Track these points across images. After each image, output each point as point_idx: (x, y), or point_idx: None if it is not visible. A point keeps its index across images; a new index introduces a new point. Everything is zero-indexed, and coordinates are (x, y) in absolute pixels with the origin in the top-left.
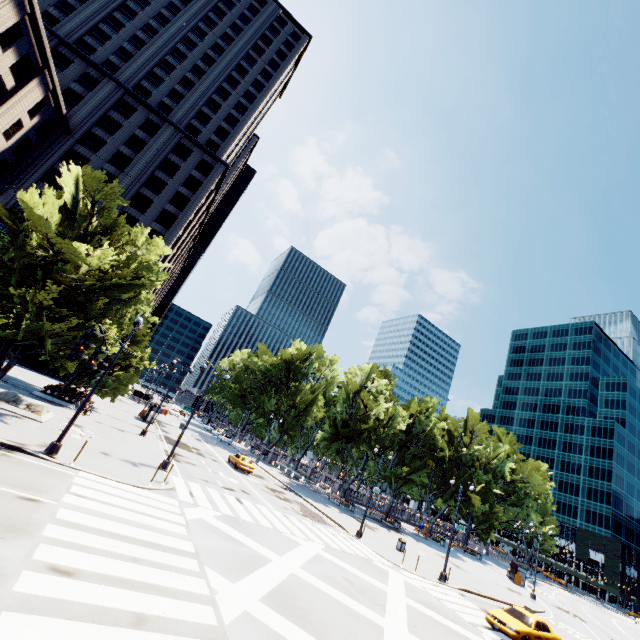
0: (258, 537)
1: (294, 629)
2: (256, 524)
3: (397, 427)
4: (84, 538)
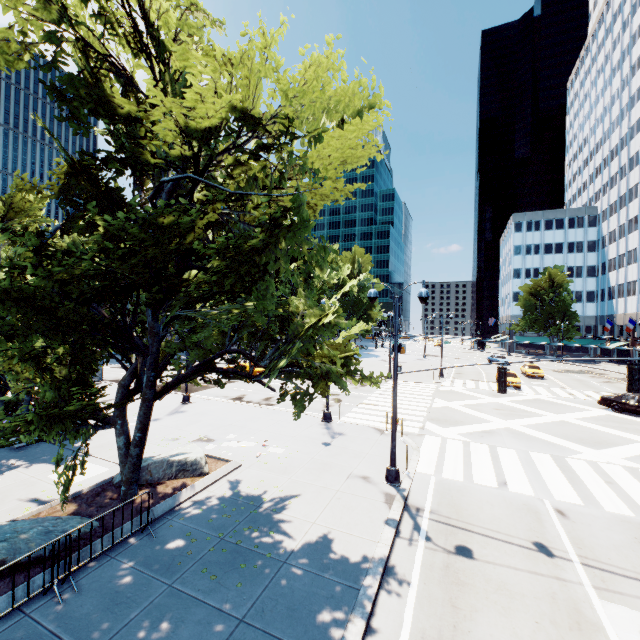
0: (462, 420)
1: (620, 449)
2: (429, 413)
3: (331, 282)
4: (608, 498)
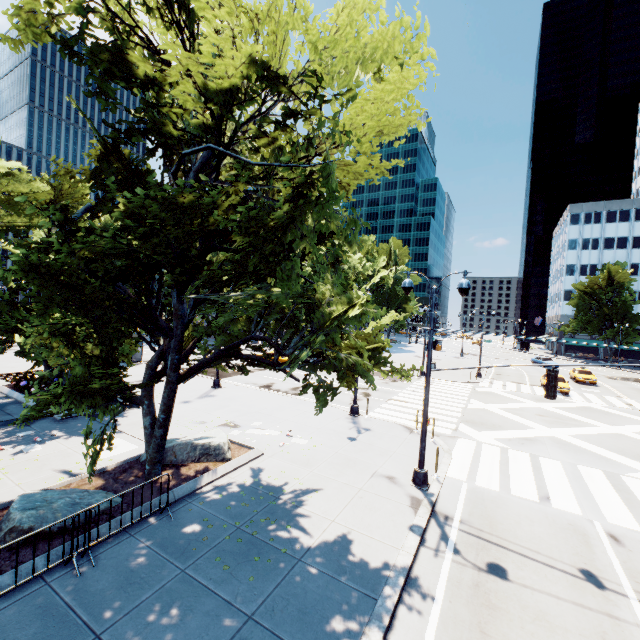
0: (500, 424)
1: None
2: (463, 414)
3: (366, 274)
4: None
